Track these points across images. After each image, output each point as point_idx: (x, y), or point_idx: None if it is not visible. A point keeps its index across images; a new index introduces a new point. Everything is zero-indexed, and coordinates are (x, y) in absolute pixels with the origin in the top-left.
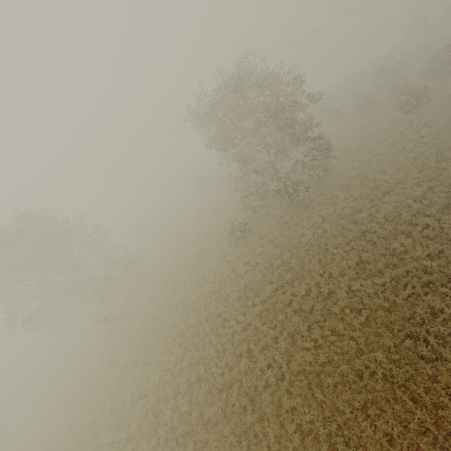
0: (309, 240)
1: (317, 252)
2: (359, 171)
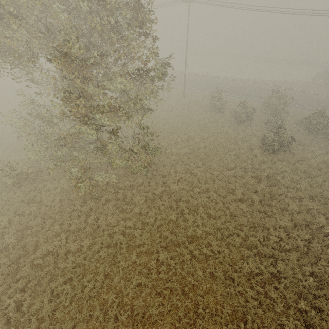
0: (55, 250)
1: (36, 283)
2: (181, 187)
